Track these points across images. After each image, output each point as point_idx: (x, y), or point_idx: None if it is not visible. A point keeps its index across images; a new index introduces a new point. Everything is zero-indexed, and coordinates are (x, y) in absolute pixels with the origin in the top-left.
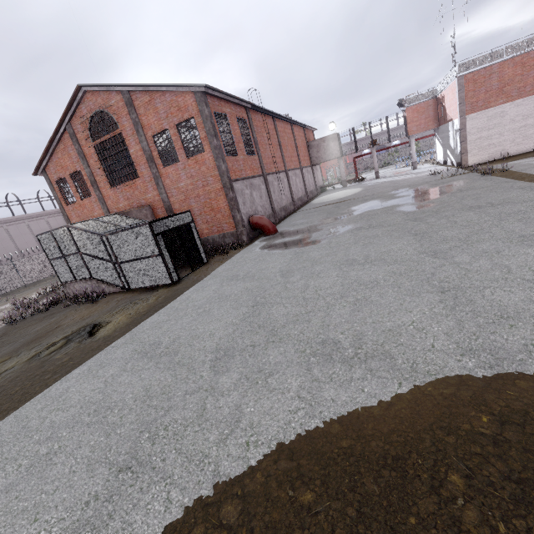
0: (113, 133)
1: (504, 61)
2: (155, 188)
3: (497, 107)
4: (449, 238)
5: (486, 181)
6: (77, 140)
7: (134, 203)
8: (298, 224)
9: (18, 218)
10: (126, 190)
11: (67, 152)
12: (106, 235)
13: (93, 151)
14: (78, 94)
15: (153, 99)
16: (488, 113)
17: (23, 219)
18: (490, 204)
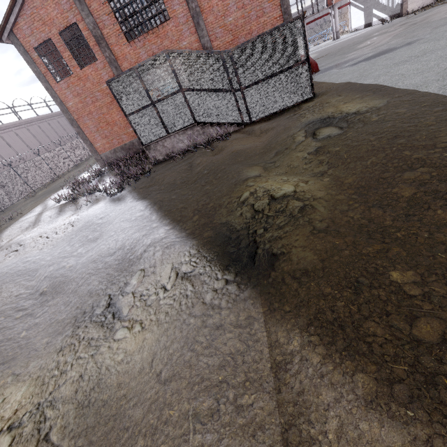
0: None
1: None
2: (193, 31)
3: None
4: None
5: None
6: None
7: None
8: (327, 64)
9: None
10: (150, 42)
11: None
12: (231, 51)
13: None
14: None
15: None
16: None
17: None
18: None
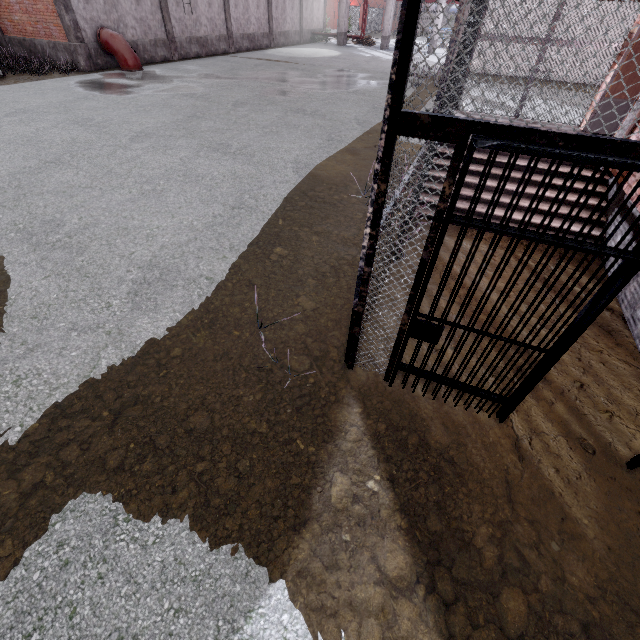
0: None
1: None
2: None
3: None
4: (193, 128)
5: None
6: None
7: None
8: (177, 70)
9: None
10: None
11: None
12: None
13: None
14: None
15: None
16: None
17: None
18: (313, 112)
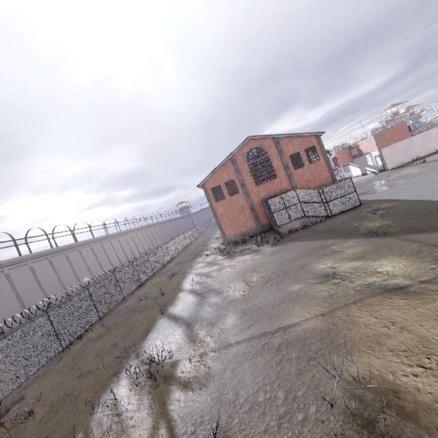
0: (265, 157)
1: (389, 128)
2: (287, 181)
3: (392, 145)
4: None
5: (426, 164)
6: (236, 163)
7: (271, 192)
8: None
9: (106, 236)
10: (266, 186)
11: (226, 170)
12: (322, 189)
13: (247, 167)
14: (245, 140)
15: (292, 140)
16: (389, 148)
17: (108, 237)
18: None
